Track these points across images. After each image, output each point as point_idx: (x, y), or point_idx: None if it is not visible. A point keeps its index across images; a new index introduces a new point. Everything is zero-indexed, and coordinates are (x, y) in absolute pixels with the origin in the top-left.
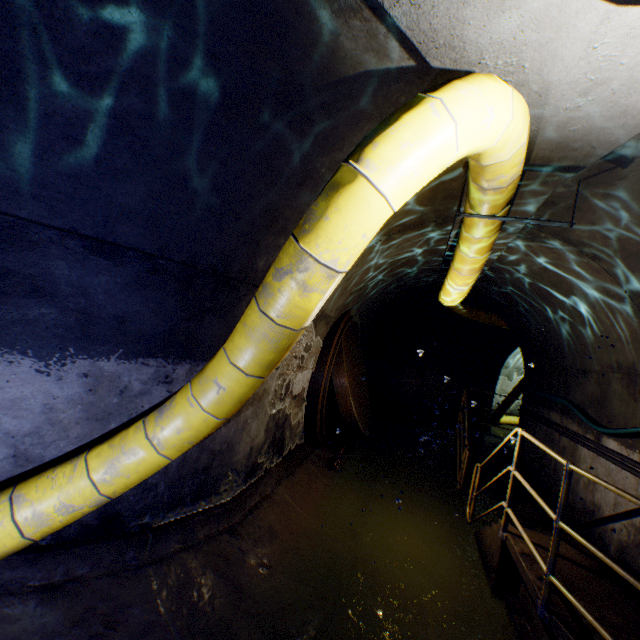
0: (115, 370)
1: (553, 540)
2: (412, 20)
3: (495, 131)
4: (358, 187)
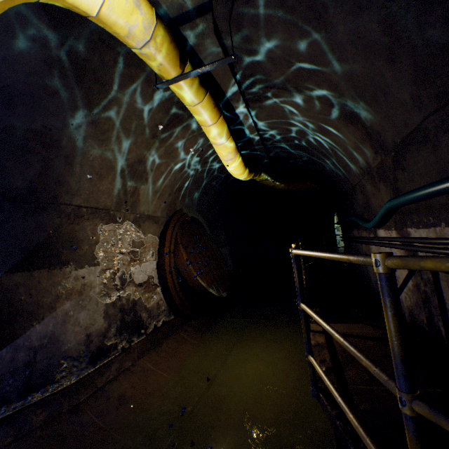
0: None
1: (302, 322)
2: None
3: None
4: None
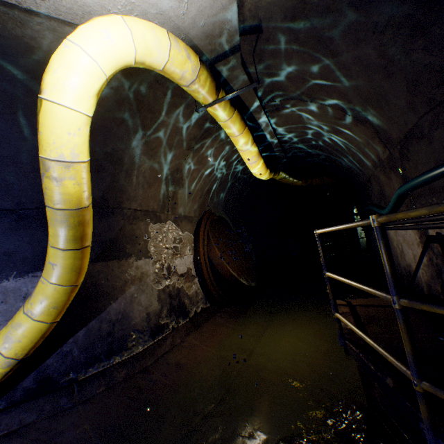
0: (15, 285)
1: (328, 287)
2: (54, 9)
3: (124, 43)
4: (44, 106)
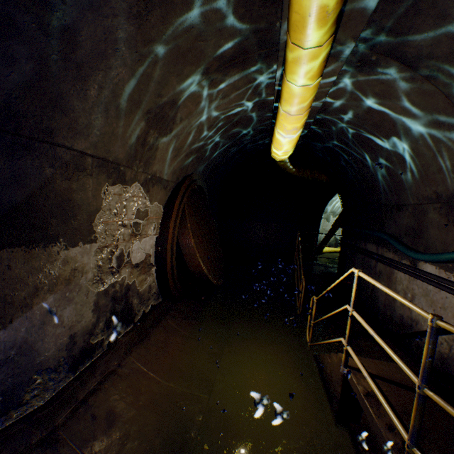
0: None
1: (417, 409)
2: None
3: None
4: None
